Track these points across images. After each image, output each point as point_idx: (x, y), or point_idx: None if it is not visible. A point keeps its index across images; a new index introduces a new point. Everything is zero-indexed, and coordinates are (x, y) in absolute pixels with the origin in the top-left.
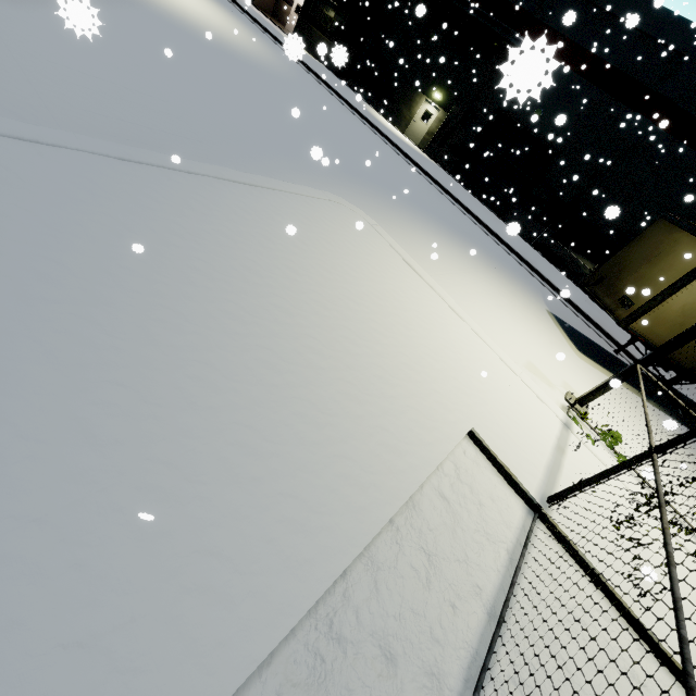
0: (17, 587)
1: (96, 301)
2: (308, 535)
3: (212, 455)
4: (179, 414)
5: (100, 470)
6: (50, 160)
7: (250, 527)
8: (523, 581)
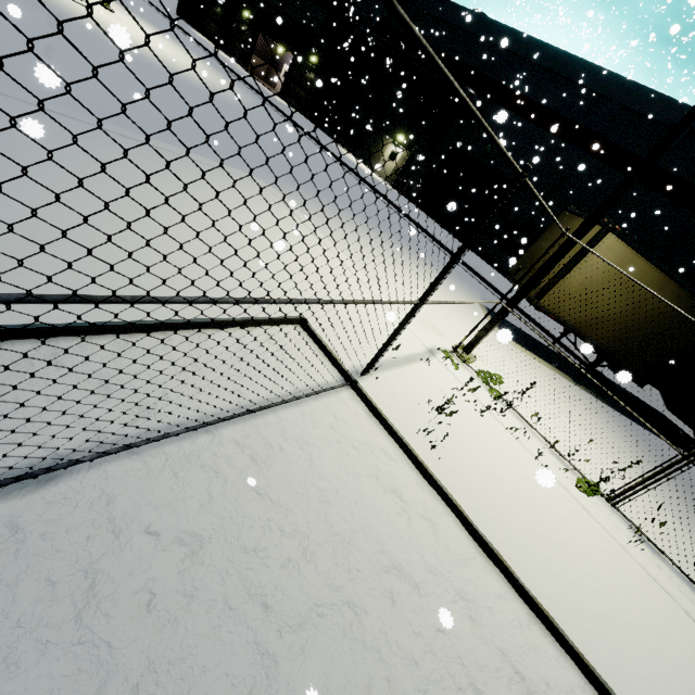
0: None
1: None
2: None
3: None
4: None
5: None
6: None
7: None
8: (300, 407)
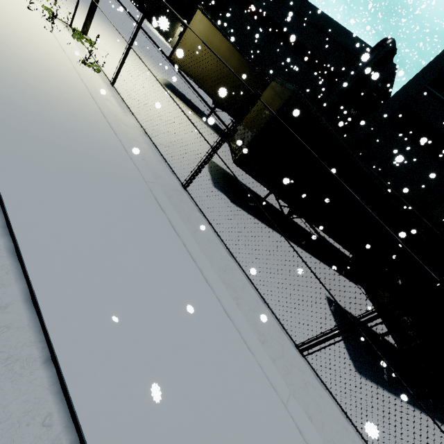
0: None
1: None
2: None
3: None
4: None
5: None
6: None
7: None
8: None
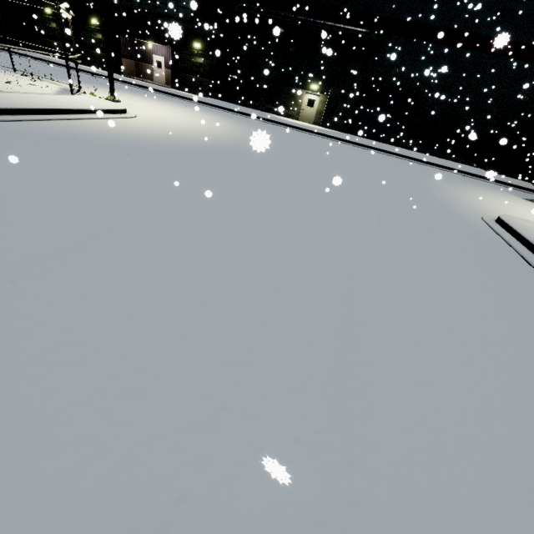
0: None
1: None
2: None
3: None
4: None
5: None
6: None
7: None
8: None
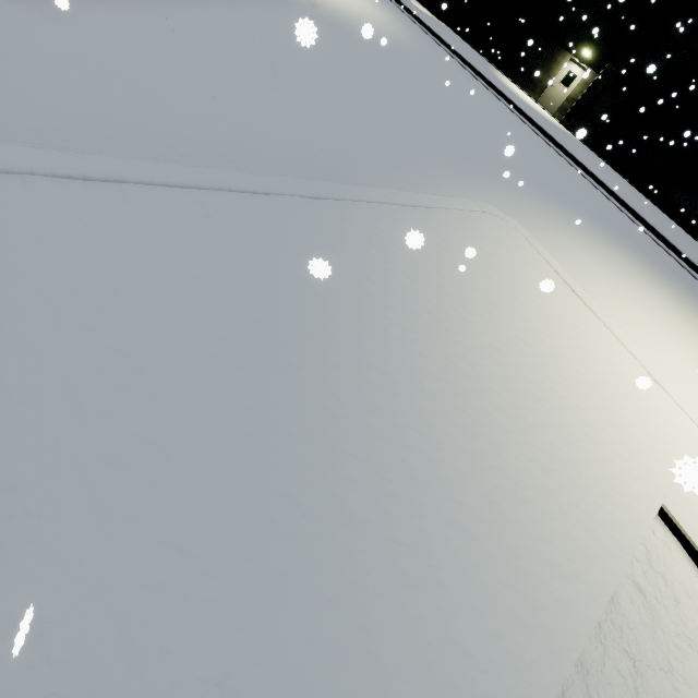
0: (330, 668)
1: (325, 365)
2: (529, 633)
3: (438, 536)
4: (406, 490)
5: (361, 551)
6: (267, 211)
7: (481, 621)
8: None
